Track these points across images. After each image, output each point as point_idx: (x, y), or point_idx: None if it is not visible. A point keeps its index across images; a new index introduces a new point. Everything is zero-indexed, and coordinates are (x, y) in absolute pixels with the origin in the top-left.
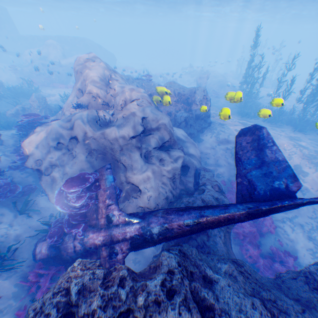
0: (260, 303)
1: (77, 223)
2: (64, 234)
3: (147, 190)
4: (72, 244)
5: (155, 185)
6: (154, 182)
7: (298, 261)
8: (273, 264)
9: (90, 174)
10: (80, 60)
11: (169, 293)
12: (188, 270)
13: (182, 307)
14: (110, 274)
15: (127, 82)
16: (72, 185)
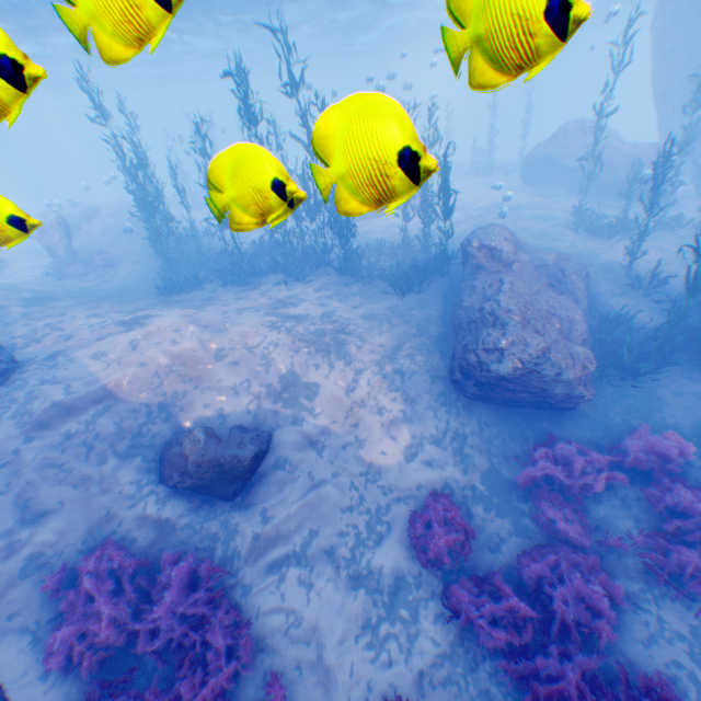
0: None
1: None
2: None
3: None
4: None
5: None
6: None
7: None
8: None
9: None
10: None
11: None
12: None
13: None
14: None
15: None
16: None
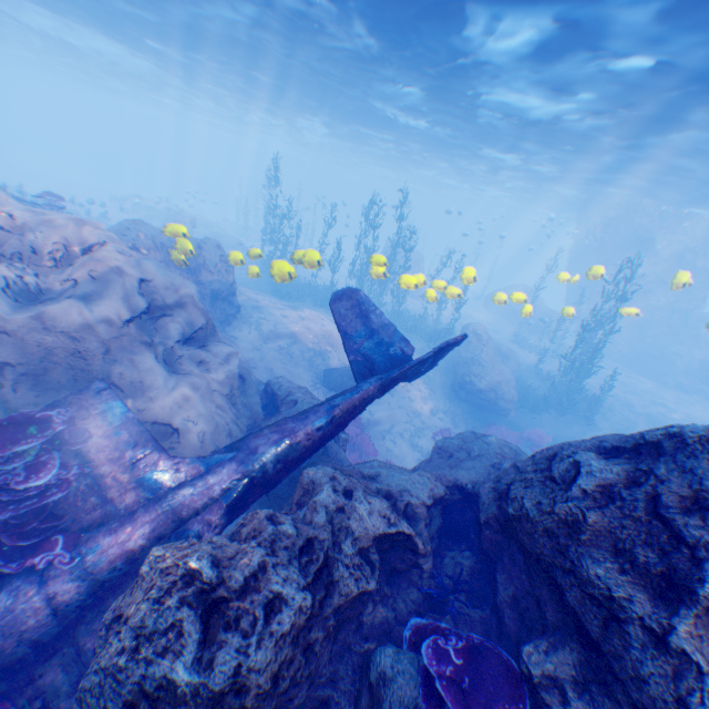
0: (423, 471)
1: (38, 542)
2: None
3: (195, 423)
4: (38, 599)
5: (207, 411)
6: (204, 405)
7: None
8: None
9: (49, 410)
10: None
11: (346, 493)
12: (346, 472)
13: (368, 497)
14: (237, 534)
15: None
16: (15, 437)
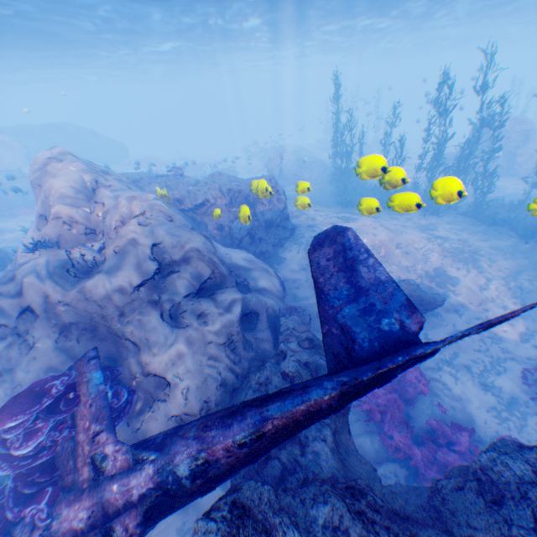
0: None
1: (38, 490)
2: (15, 521)
3: (181, 380)
4: None
5: (195, 366)
6: (193, 361)
7: (477, 433)
8: (438, 452)
9: (56, 378)
10: (38, 164)
11: None
12: None
13: None
14: None
15: (134, 187)
16: (12, 412)
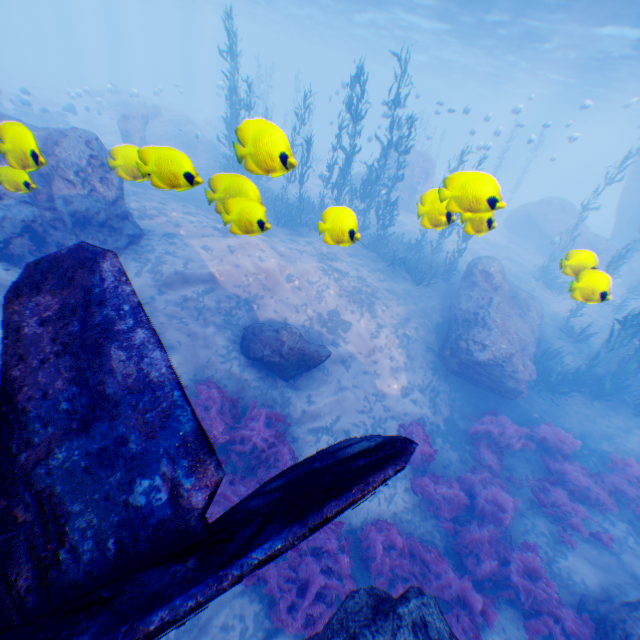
0: None
1: None
2: None
3: None
4: None
5: None
6: None
7: (350, 520)
8: (301, 566)
9: None
10: None
11: None
12: None
13: None
14: None
15: None
16: None
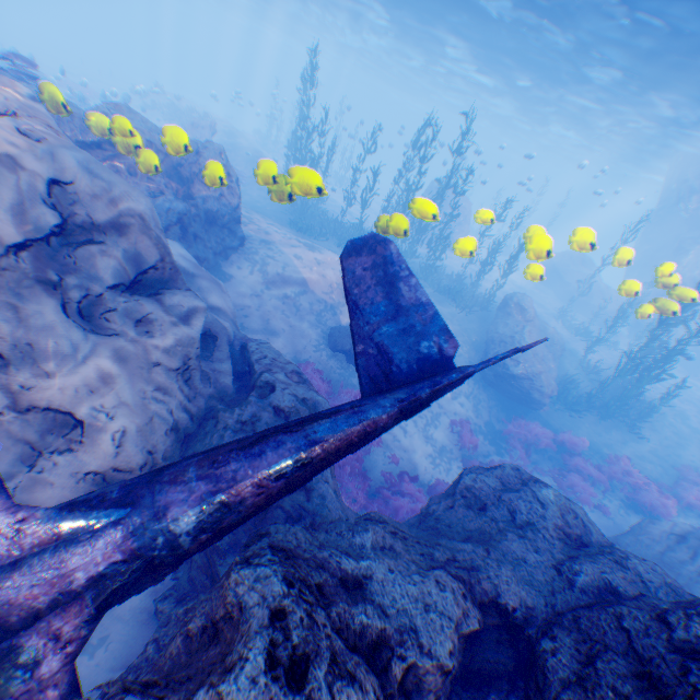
0: (445, 574)
1: None
2: None
3: (110, 418)
4: None
5: (136, 398)
6: (131, 390)
7: (419, 478)
8: (392, 498)
9: None
10: None
11: (295, 674)
12: (311, 585)
13: (337, 687)
14: None
15: None
16: None
